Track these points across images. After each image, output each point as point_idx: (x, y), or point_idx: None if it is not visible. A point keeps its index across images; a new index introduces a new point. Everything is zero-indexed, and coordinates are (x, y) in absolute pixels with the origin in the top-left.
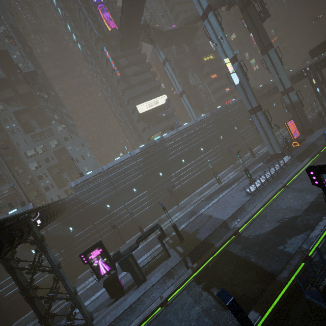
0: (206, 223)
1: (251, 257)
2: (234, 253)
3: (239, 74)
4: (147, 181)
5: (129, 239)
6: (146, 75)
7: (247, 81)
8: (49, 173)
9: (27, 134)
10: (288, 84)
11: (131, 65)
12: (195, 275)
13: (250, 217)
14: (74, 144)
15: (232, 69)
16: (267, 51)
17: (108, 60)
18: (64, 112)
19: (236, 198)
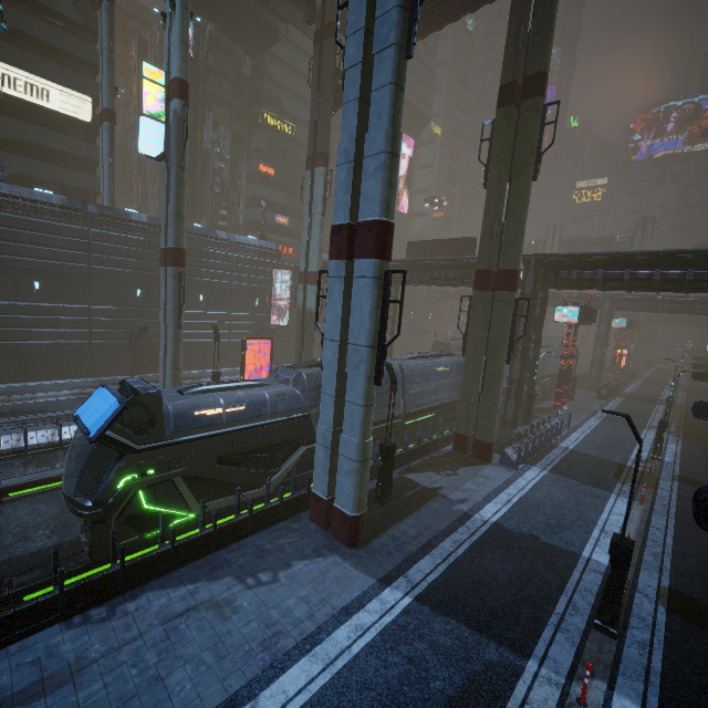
0: None
1: None
2: None
3: (172, 135)
4: None
5: None
6: (60, 2)
7: (182, 169)
8: None
9: None
10: (314, 265)
11: None
12: None
13: None
14: None
15: (158, 106)
16: (315, 166)
17: None
18: None
19: None
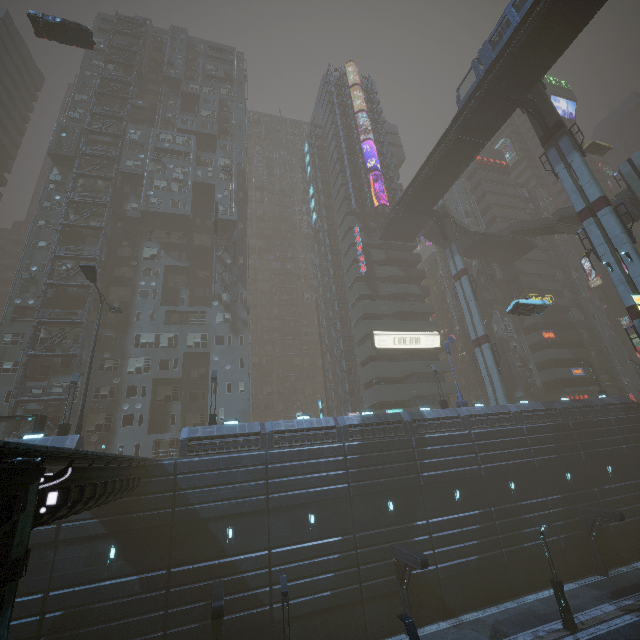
0: None
1: None
2: None
3: None
4: (352, 510)
5: None
6: (411, 288)
7: None
8: (151, 390)
9: (162, 306)
10: None
11: (389, 265)
12: None
13: None
14: (227, 356)
15: None
16: None
17: (353, 244)
18: (242, 295)
19: None
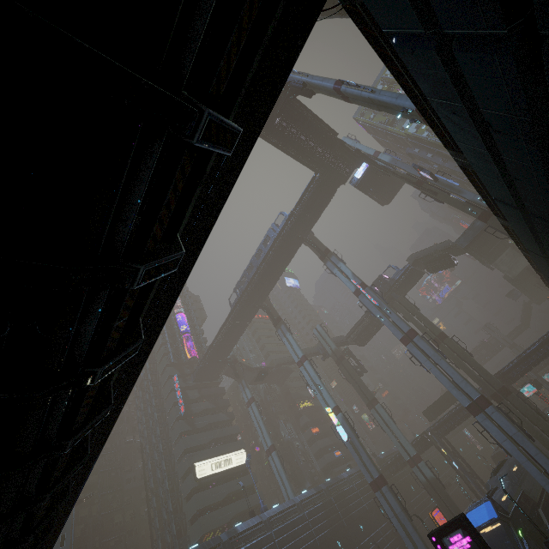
0: None
1: None
2: None
3: (345, 427)
4: None
5: None
6: (221, 416)
7: (358, 438)
8: None
9: None
10: (412, 450)
11: (202, 400)
12: None
13: None
14: None
15: (336, 420)
16: (374, 406)
17: (173, 389)
18: None
19: None
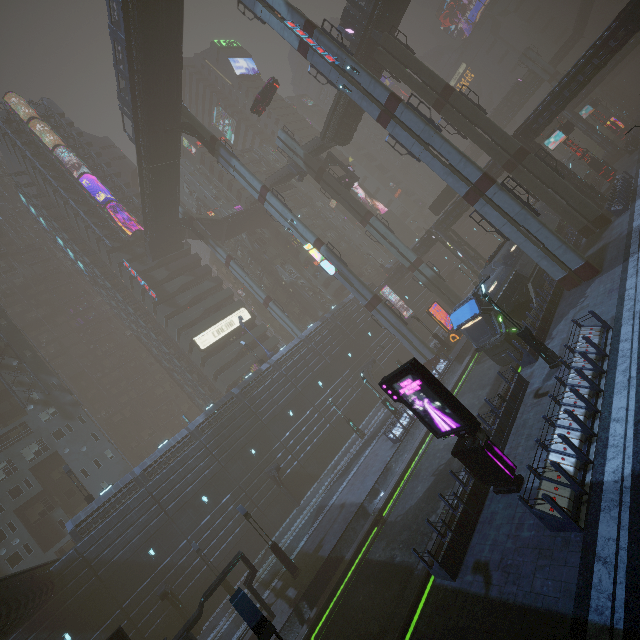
0: (336, 521)
1: (397, 555)
2: (375, 561)
3: (332, 260)
4: (229, 473)
5: (209, 618)
6: (205, 285)
7: (347, 267)
8: (20, 520)
9: None
10: (412, 256)
11: (176, 276)
12: (315, 635)
13: (397, 482)
14: (77, 441)
15: (319, 255)
16: (368, 221)
17: (133, 277)
18: (53, 383)
19: (380, 456)
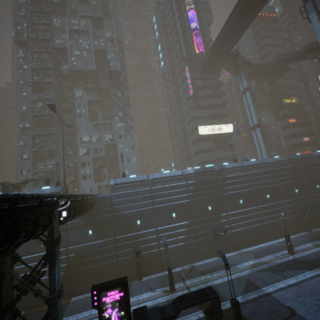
0: None
1: None
2: None
3: None
4: (192, 210)
5: (147, 275)
6: (217, 101)
7: None
8: (92, 163)
9: (90, 122)
10: None
11: (205, 89)
12: None
13: None
14: (125, 144)
15: None
16: None
17: (185, 78)
18: (129, 112)
19: None
